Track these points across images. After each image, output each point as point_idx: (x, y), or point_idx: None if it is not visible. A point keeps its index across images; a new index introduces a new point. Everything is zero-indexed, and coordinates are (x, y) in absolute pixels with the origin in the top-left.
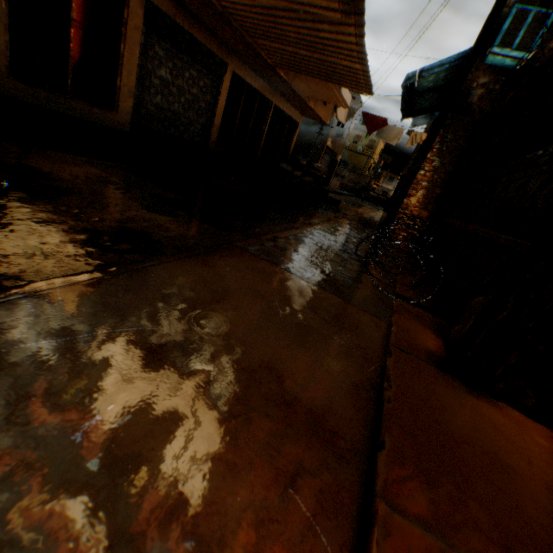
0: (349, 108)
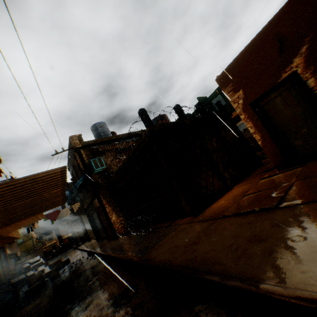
0: (45, 217)
